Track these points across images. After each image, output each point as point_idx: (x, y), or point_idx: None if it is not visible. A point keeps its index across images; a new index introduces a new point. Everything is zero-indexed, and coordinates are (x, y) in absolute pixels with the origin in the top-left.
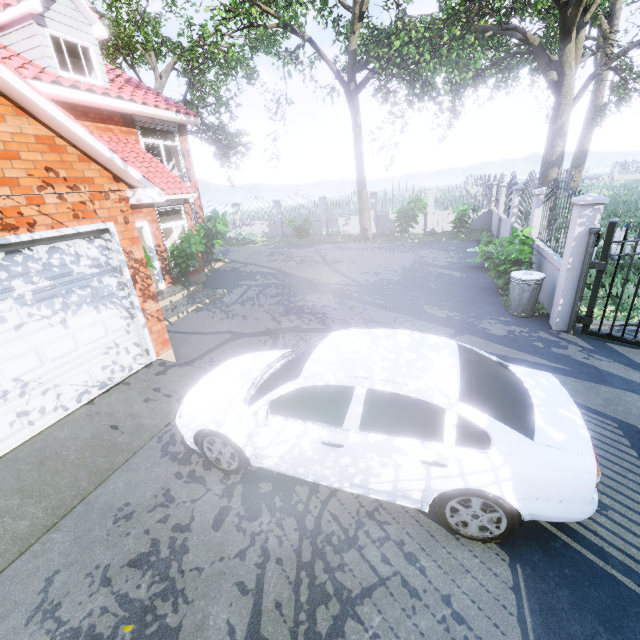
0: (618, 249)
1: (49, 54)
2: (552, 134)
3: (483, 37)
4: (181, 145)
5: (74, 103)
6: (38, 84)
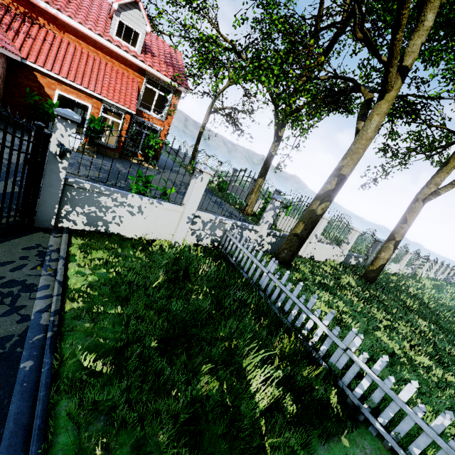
0: (266, 279)
1: (113, 27)
2: (333, 172)
3: (318, 78)
4: (172, 99)
5: (113, 50)
6: (90, 32)
